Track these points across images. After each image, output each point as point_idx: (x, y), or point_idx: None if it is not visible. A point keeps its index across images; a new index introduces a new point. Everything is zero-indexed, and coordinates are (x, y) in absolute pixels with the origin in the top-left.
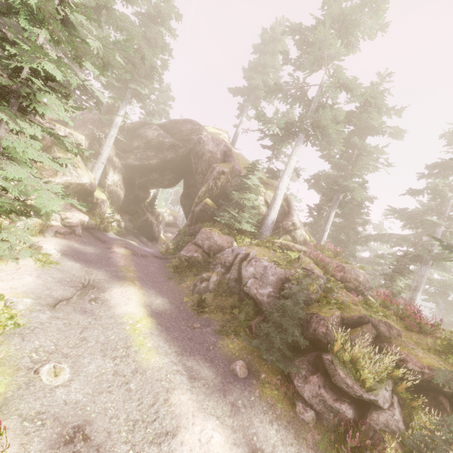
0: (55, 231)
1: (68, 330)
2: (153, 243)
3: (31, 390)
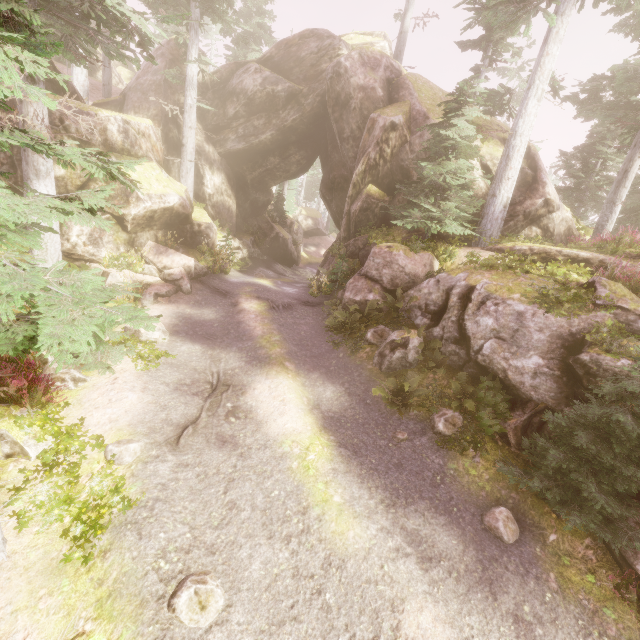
0: (154, 294)
1: (205, 488)
2: (294, 269)
3: None
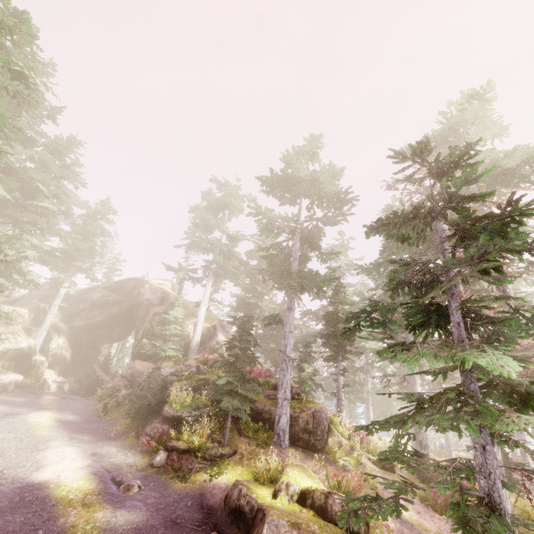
0: None
1: None
2: None
3: None
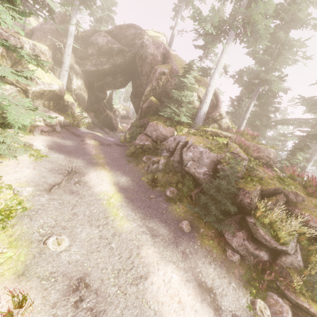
0: (40, 130)
1: (62, 208)
2: (114, 132)
3: (43, 257)
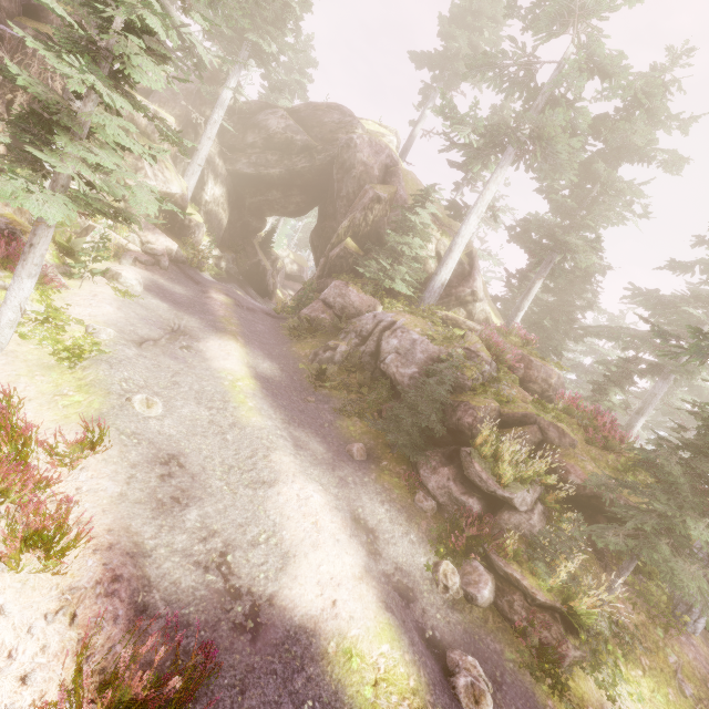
0: (134, 257)
1: (157, 371)
2: (265, 301)
3: (125, 413)
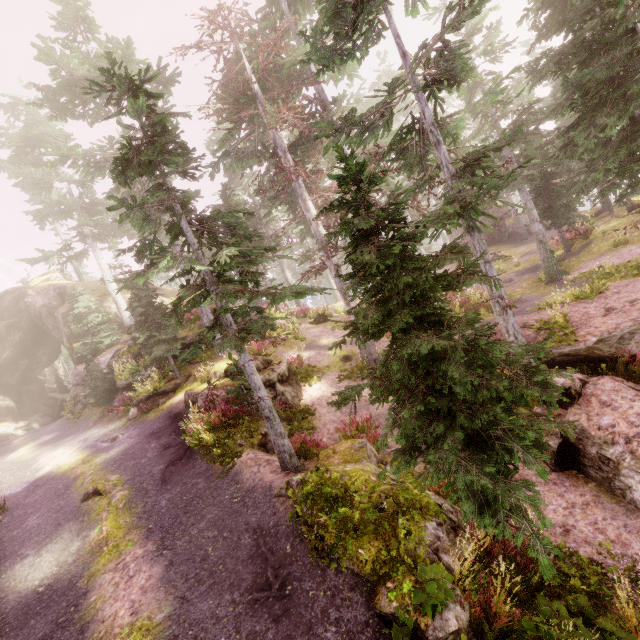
0: None
1: None
2: None
3: None
